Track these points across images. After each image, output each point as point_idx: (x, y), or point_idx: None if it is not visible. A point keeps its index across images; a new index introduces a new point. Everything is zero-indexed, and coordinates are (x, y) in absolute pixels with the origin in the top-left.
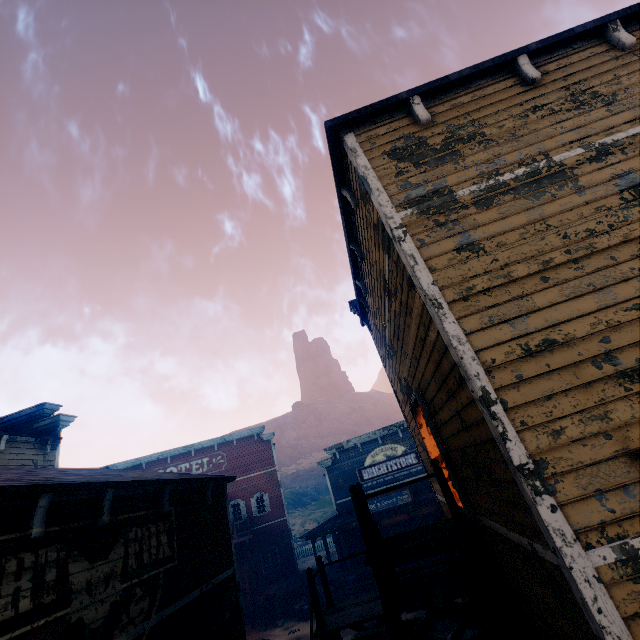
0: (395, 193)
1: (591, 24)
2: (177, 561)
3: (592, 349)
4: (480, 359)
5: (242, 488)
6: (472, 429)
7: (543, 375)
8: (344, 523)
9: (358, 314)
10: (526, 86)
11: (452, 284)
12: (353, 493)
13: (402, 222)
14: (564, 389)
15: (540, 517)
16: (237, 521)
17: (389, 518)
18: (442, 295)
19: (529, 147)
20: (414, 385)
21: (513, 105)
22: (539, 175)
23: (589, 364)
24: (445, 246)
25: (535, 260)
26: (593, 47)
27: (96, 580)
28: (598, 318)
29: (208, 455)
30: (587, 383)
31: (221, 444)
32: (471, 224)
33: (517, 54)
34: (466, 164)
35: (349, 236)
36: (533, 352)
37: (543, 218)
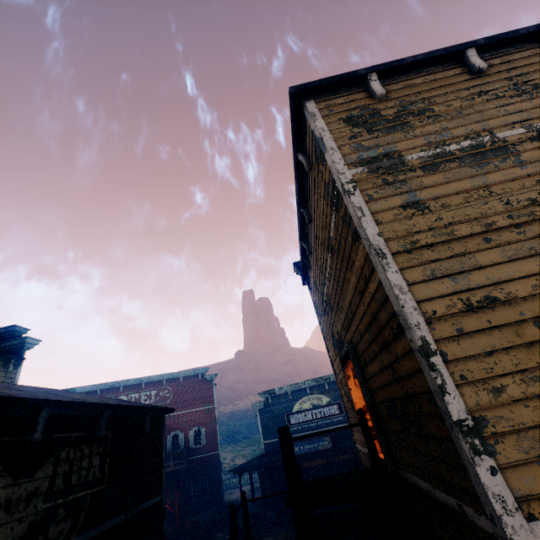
0: (348, 153)
1: (534, 28)
2: (106, 484)
3: (534, 310)
4: (421, 309)
5: (183, 421)
6: (404, 381)
7: (484, 331)
8: (269, 462)
9: (300, 274)
10: (473, 74)
11: (397, 237)
12: (281, 434)
13: (353, 178)
14: (505, 346)
15: (478, 479)
16: (175, 450)
17: (310, 461)
18: (386, 246)
19: (474, 124)
20: (346, 338)
21: (460, 89)
22: (483, 148)
23: (531, 324)
24: (392, 202)
25: (478, 222)
26: (534, 48)
27: (17, 498)
28: (539, 280)
29: (156, 388)
30: (529, 343)
31: (169, 380)
32: (418, 185)
33: (467, 46)
34: (415, 134)
35: (300, 199)
36: (474, 307)
37: (486, 185)
